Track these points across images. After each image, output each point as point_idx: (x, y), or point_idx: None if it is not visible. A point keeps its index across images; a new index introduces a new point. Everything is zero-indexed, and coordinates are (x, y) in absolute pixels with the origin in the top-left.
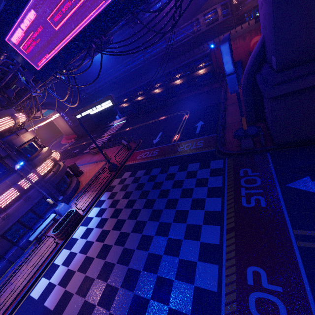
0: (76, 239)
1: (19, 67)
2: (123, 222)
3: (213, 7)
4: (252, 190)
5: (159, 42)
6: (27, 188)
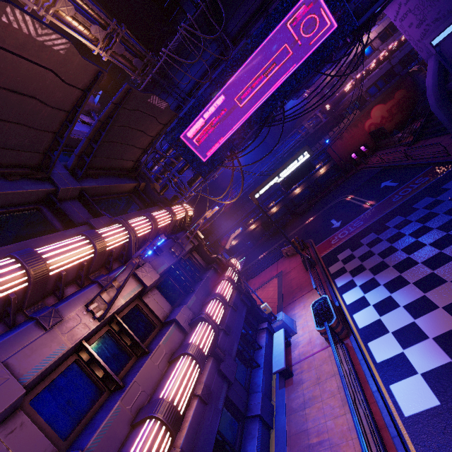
0: (373, 323)
1: (175, 172)
2: (439, 255)
3: (313, 113)
4: None
5: (263, 160)
6: None
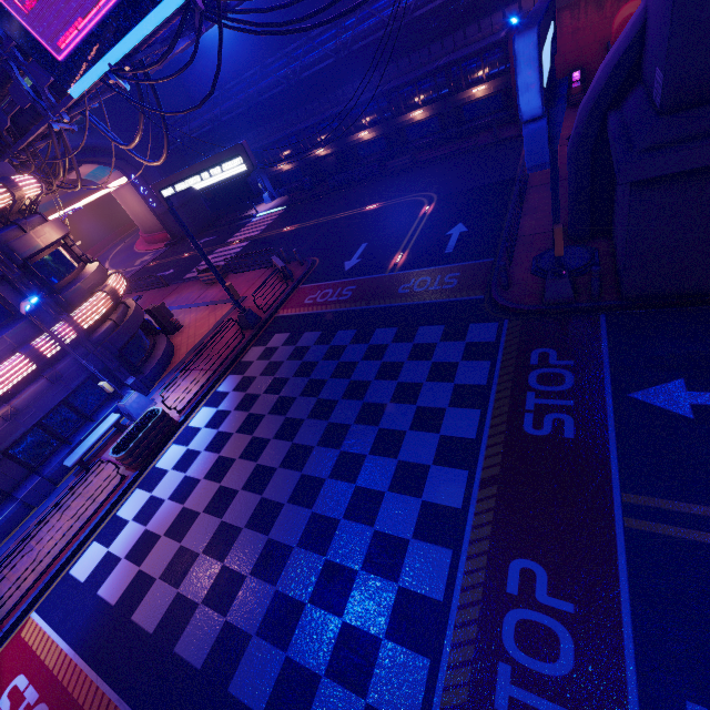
0: (163, 471)
1: (14, 48)
2: (263, 444)
3: None
4: (550, 399)
5: None
6: (53, 355)
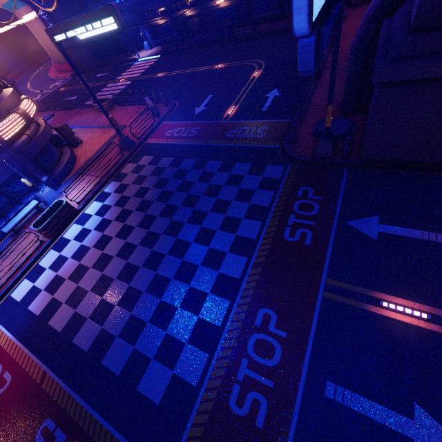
0: (67, 240)
1: None
2: (130, 229)
3: None
4: (303, 219)
5: None
6: None
